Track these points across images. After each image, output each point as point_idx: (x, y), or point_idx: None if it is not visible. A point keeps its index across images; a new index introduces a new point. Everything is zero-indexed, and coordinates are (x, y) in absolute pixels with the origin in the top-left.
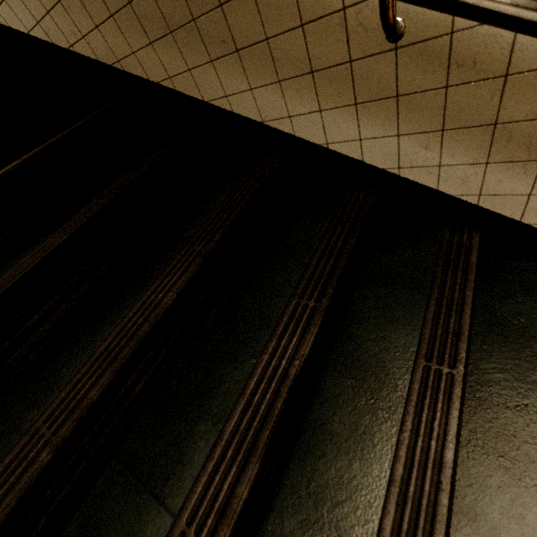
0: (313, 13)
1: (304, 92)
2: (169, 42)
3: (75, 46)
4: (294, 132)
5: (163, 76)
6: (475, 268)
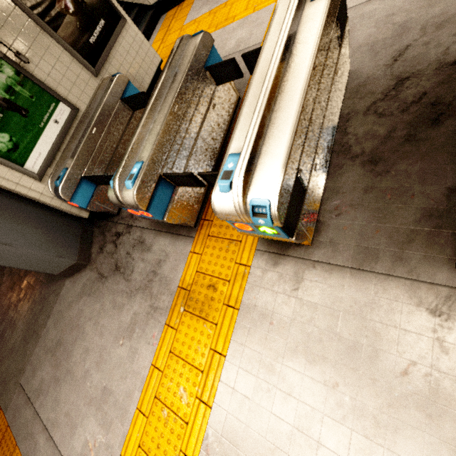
0: None
1: None
2: None
3: None
4: None
5: None
6: (135, 13)
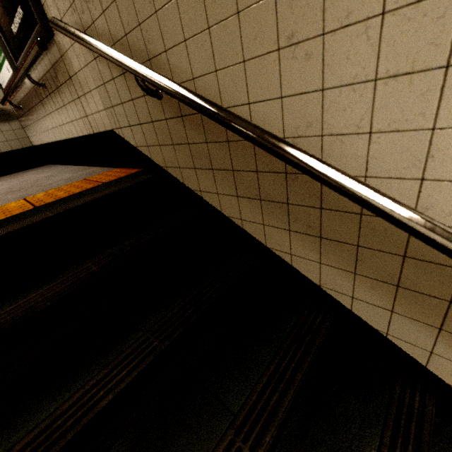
0: (422, 256)
1: (380, 292)
2: (254, 203)
3: (169, 169)
4: (351, 307)
5: (235, 216)
6: None
